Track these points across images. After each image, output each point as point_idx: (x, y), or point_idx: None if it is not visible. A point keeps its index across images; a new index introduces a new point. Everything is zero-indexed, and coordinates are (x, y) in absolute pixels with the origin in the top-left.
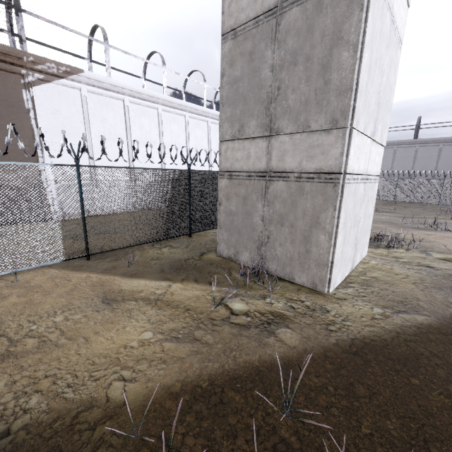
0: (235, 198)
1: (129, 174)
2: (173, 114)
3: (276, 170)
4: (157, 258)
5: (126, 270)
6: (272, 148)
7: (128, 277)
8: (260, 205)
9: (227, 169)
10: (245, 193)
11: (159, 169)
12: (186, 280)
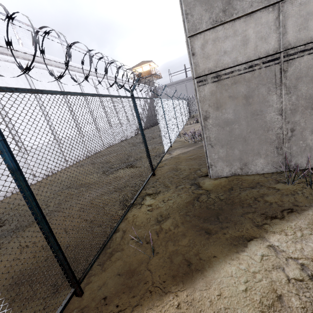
0: (231, 103)
1: (14, 142)
2: (39, 69)
3: (296, 44)
4: (161, 216)
5: (161, 265)
6: (286, 17)
7: (197, 280)
8: (275, 97)
9: (210, 70)
10: (247, 90)
11: (111, 95)
12: (265, 224)
